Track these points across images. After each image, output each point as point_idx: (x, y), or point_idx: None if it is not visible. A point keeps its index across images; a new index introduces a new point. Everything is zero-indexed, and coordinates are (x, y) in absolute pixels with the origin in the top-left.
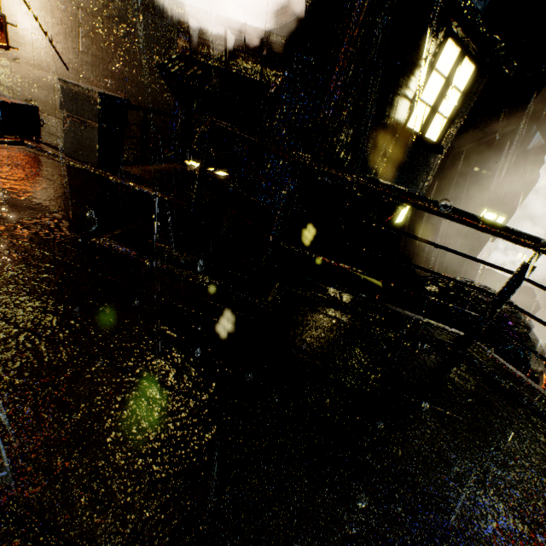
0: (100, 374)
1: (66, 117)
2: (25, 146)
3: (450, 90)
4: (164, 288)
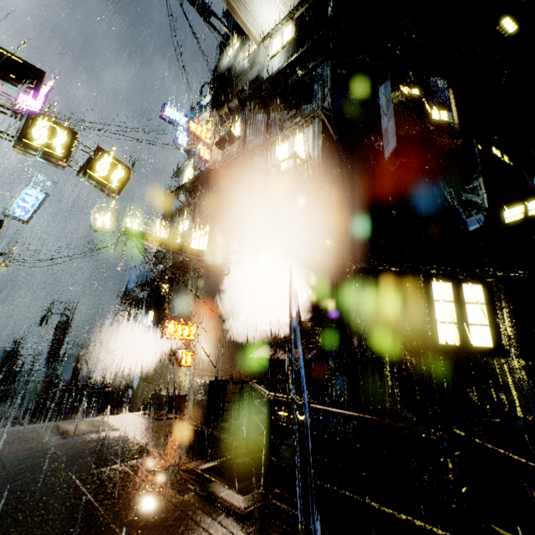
0: (110, 533)
1: (195, 396)
2: (175, 418)
3: (467, 306)
4: (178, 497)
